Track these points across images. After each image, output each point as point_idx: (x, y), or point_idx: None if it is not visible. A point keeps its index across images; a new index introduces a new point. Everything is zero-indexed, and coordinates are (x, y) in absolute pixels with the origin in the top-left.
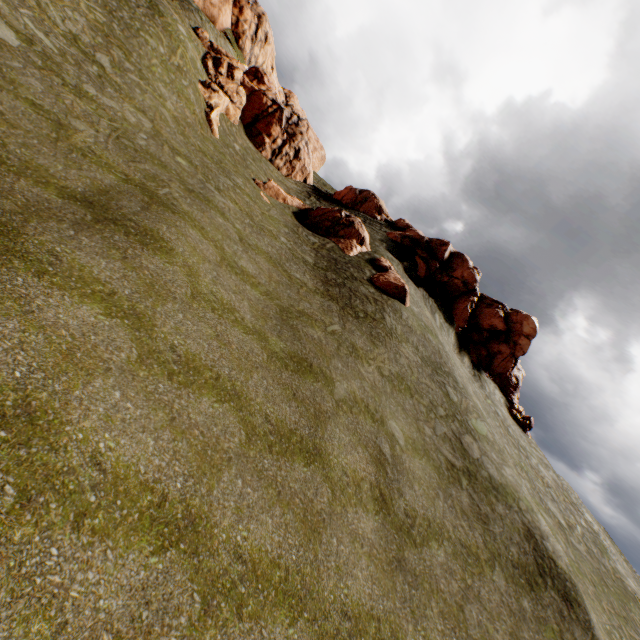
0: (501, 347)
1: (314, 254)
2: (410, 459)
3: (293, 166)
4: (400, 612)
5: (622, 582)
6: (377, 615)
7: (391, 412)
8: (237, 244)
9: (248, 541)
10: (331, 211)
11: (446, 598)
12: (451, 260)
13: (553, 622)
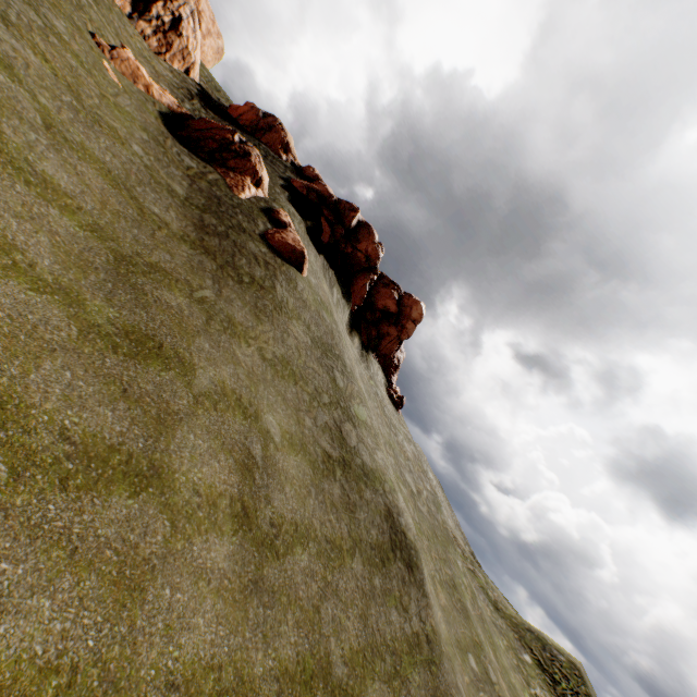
0: (391, 329)
1: (188, 184)
2: (285, 457)
3: (169, 42)
4: (250, 643)
5: (447, 530)
6: (219, 662)
7: (269, 404)
8: (38, 131)
9: None
10: (220, 128)
11: (304, 604)
12: (358, 230)
13: (396, 590)
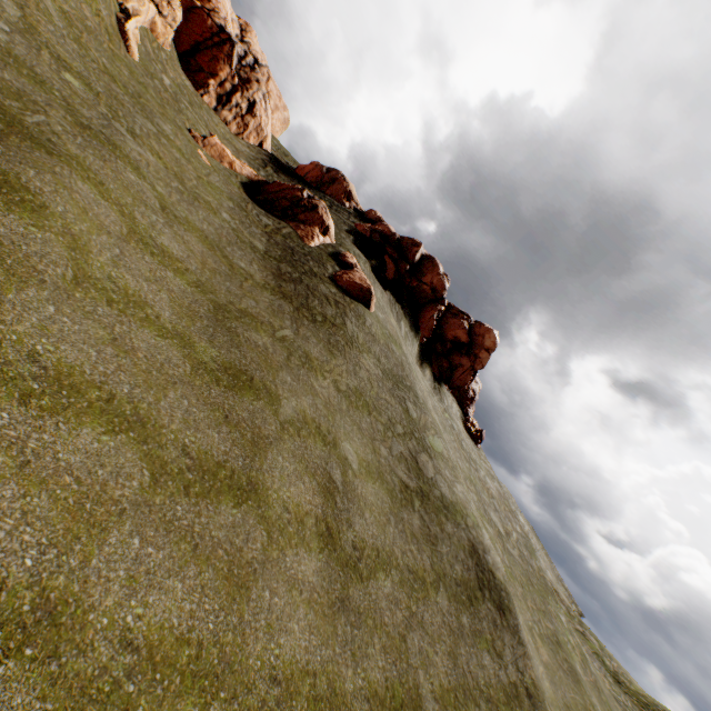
0: (463, 360)
1: (266, 239)
2: (363, 484)
3: (246, 123)
4: (340, 658)
5: (544, 579)
6: (313, 669)
7: (346, 432)
8: (157, 214)
9: (144, 620)
10: (291, 188)
11: (390, 631)
12: (422, 263)
13: (487, 633)
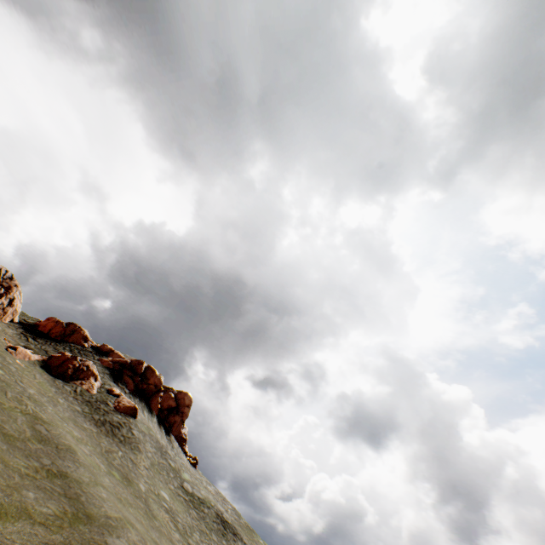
0: (176, 417)
1: (77, 402)
2: (173, 505)
3: (6, 311)
4: None
5: (249, 526)
6: None
7: (158, 487)
8: (63, 423)
9: None
10: (68, 358)
11: None
12: (146, 371)
13: (233, 544)
